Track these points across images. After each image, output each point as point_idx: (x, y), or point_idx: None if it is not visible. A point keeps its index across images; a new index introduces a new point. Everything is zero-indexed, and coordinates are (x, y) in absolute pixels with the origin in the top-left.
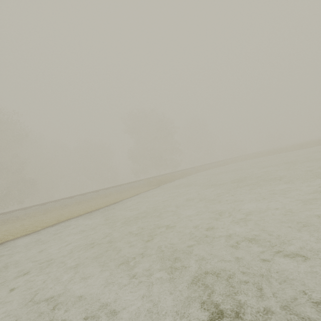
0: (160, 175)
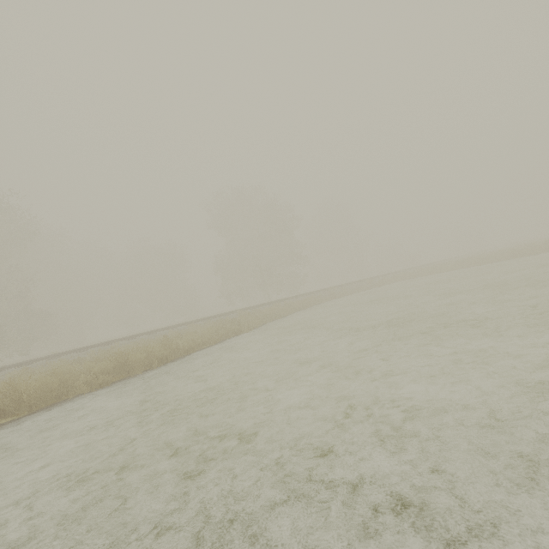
0: (267, 303)
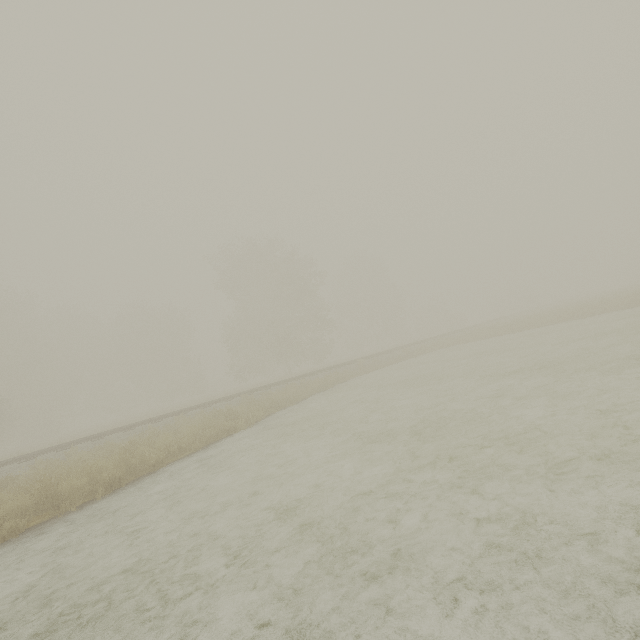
0: (281, 382)
